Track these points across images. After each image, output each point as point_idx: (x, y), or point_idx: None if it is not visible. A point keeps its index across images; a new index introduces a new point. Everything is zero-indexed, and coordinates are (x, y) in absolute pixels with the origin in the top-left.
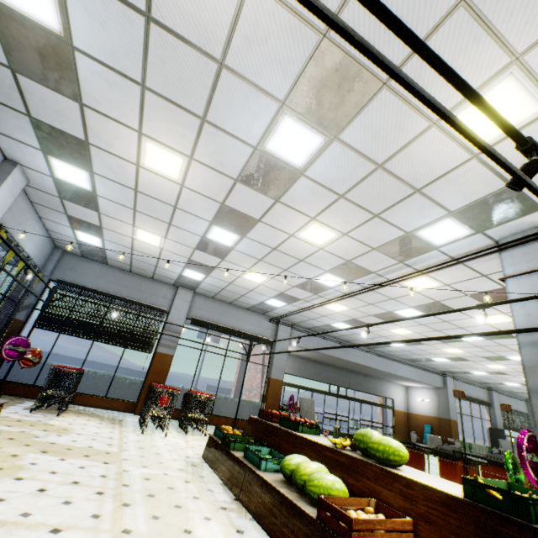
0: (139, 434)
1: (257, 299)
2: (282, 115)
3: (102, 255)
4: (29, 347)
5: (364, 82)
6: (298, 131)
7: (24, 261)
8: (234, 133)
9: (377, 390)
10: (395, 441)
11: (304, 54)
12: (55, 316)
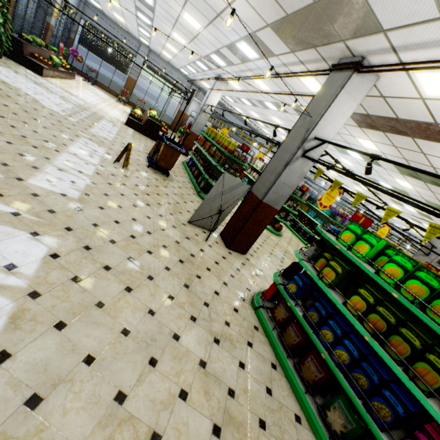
0: (116, 102)
1: (176, 66)
2: (137, 12)
3: (103, 12)
4: (78, 54)
5: (149, 17)
6: (143, 17)
7: (72, 17)
8: (128, 8)
9: (248, 145)
10: (152, 112)
11: (133, 4)
12: (86, 41)
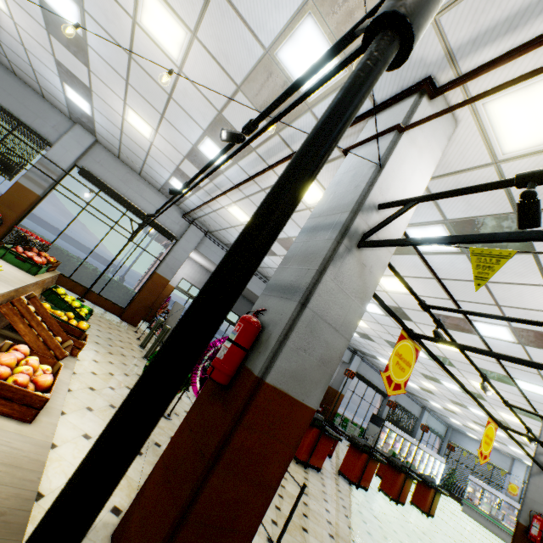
0: None
1: (161, 174)
2: None
3: None
4: None
5: None
6: None
7: None
8: None
9: None
10: None
11: None
12: None
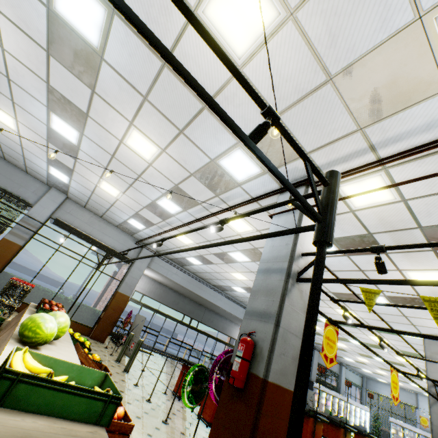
0: None
1: (121, 217)
2: None
3: None
4: None
5: None
6: None
7: None
8: None
9: (225, 329)
10: (47, 318)
11: None
12: None
